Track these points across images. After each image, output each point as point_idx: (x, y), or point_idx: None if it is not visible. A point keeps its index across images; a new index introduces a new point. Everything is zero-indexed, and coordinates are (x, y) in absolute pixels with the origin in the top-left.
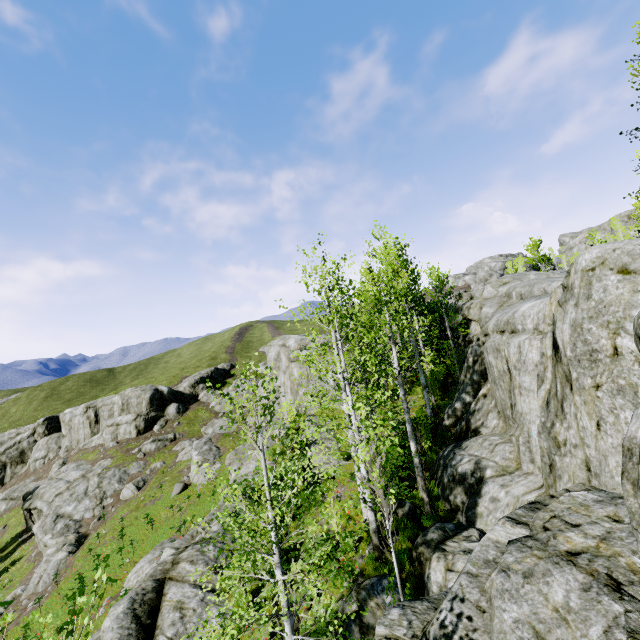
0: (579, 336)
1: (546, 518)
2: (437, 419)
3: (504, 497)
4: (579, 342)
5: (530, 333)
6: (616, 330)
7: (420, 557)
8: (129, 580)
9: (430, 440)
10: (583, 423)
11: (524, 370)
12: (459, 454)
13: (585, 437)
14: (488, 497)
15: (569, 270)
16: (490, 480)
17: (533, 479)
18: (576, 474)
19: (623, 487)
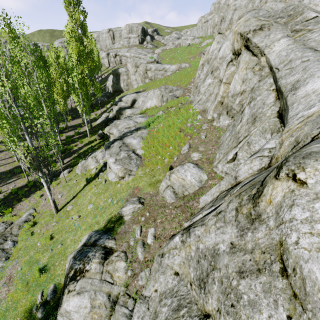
0: None
1: None
2: None
3: None
4: None
5: None
6: None
7: None
8: (207, 42)
9: None
10: None
11: None
12: None
13: None
14: None
15: None
16: None
17: None
18: None
19: None
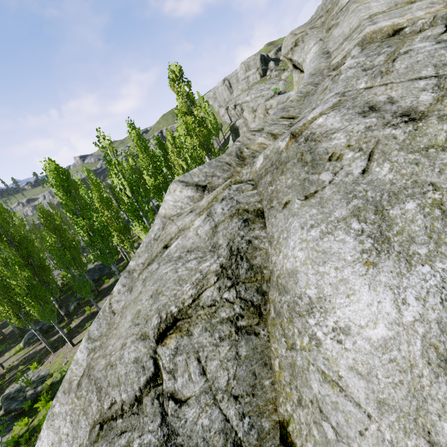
0: None
1: None
2: None
3: None
4: None
5: None
6: None
7: None
8: None
9: None
10: None
11: None
12: None
13: None
14: None
15: None
16: None
17: None
18: None
19: None
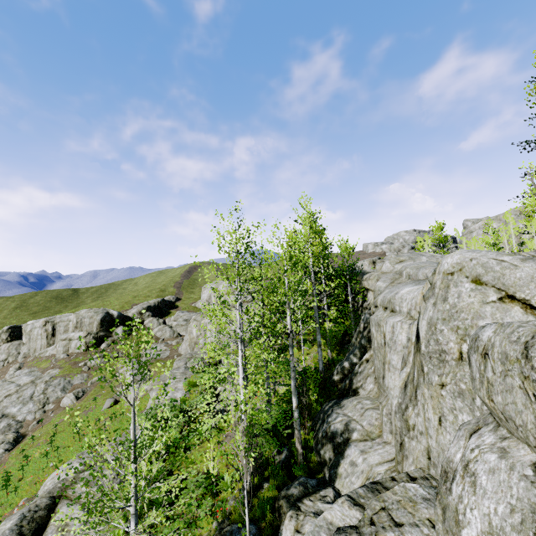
0: (433, 334)
1: (376, 509)
2: (329, 372)
3: (361, 463)
4: (432, 340)
5: (404, 316)
6: (463, 336)
7: (280, 509)
8: (45, 485)
9: (319, 392)
10: (428, 415)
11: (394, 349)
12: (335, 412)
13: (429, 428)
14: (349, 460)
15: (436, 268)
16: (353, 444)
17: (389, 449)
18: (419, 459)
19: (435, 509)
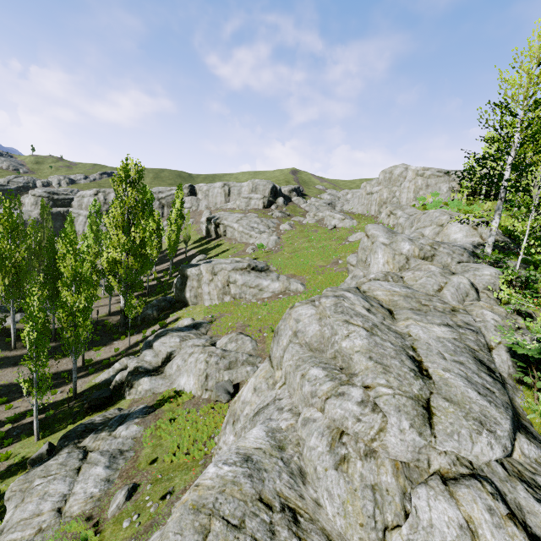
0: None
1: None
2: None
3: None
4: None
5: None
6: None
7: None
8: (357, 236)
9: None
10: None
11: None
12: None
13: None
14: None
15: None
16: None
17: None
18: None
19: None
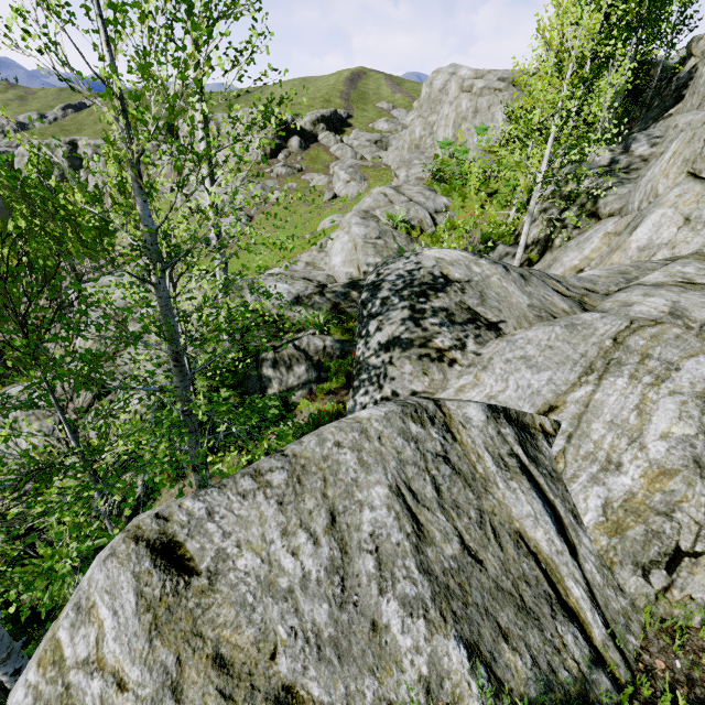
0: None
1: None
2: None
3: None
4: None
5: None
6: None
7: None
8: (325, 224)
9: None
10: None
11: None
12: None
13: None
14: None
15: None
16: None
17: None
18: None
19: None
